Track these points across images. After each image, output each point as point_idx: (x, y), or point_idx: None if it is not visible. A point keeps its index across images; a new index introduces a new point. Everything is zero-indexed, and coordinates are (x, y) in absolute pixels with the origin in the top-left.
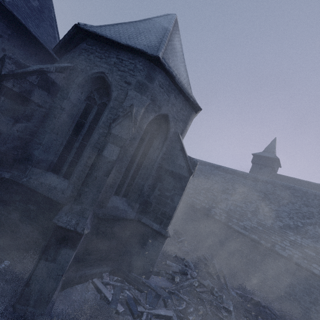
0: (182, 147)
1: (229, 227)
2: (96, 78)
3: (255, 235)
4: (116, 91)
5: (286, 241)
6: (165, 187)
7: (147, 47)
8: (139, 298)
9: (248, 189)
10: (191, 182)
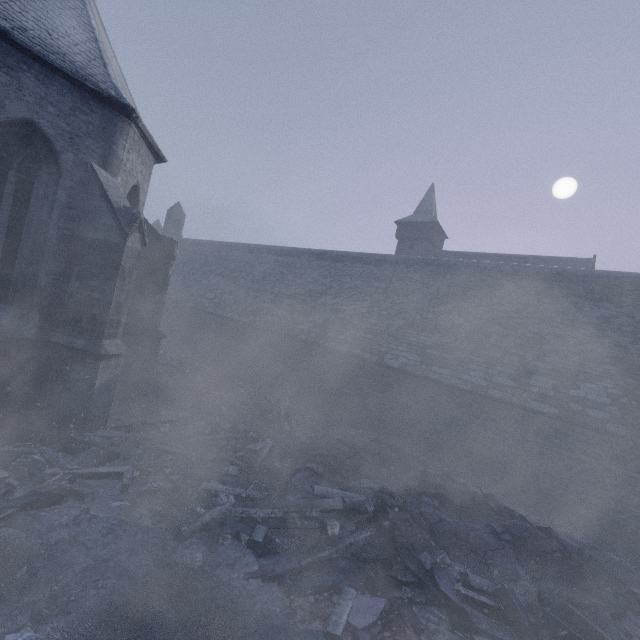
0: (103, 190)
1: (320, 347)
2: None
3: (358, 348)
4: None
5: (403, 346)
6: (87, 271)
7: None
8: (57, 460)
9: (365, 281)
10: (269, 289)
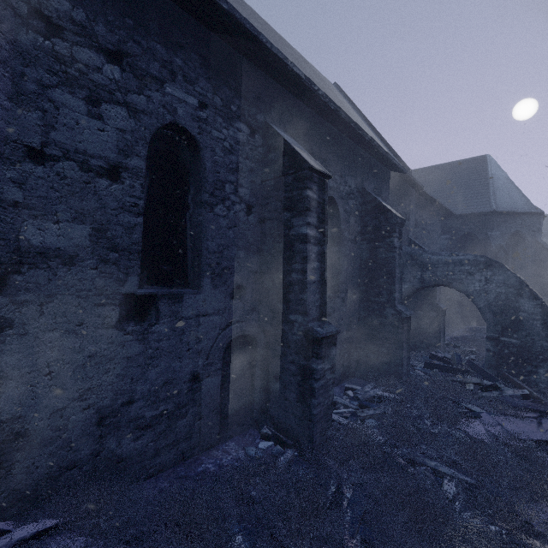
0: None
1: None
2: (512, 234)
3: None
4: (529, 237)
5: None
6: None
7: (527, 206)
8: None
9: None
10: None
